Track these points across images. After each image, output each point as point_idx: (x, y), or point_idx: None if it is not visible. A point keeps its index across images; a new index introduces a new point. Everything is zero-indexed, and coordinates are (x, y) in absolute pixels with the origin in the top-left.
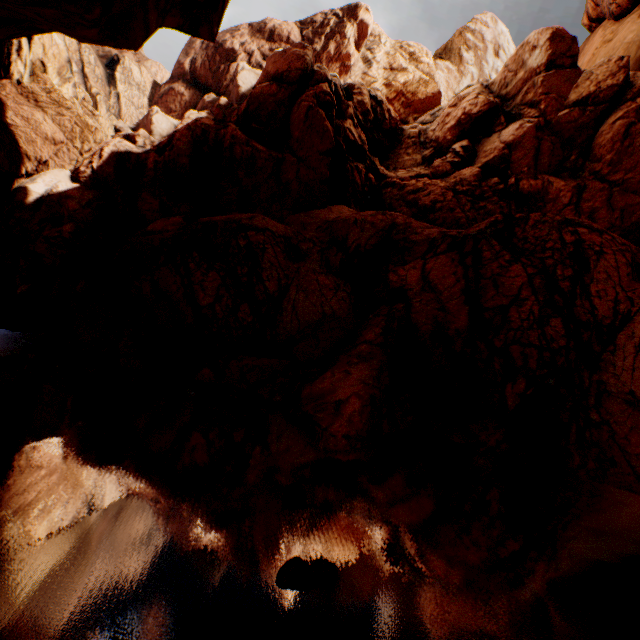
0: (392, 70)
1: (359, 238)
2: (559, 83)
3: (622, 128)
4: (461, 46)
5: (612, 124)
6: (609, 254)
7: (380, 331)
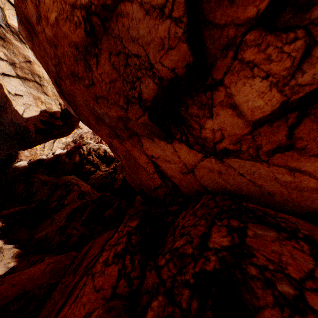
0: None
1: (59, 183)
2: None
3: None
4: None
5: None
6: (75, 191)
7: (40, 202)
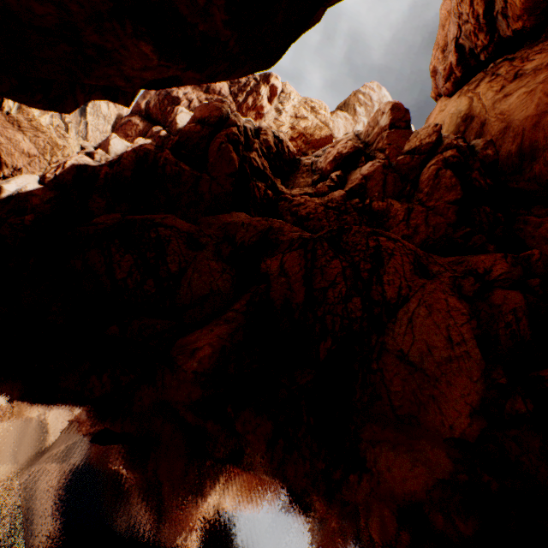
0: (297, 118)
1: (244, 236)
2: (398, 138)
3: (434, 171)
4: (355, 103)
5: (428, 168)
6: (398, 255)
7: (245, 303)
